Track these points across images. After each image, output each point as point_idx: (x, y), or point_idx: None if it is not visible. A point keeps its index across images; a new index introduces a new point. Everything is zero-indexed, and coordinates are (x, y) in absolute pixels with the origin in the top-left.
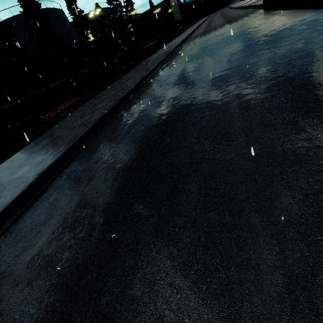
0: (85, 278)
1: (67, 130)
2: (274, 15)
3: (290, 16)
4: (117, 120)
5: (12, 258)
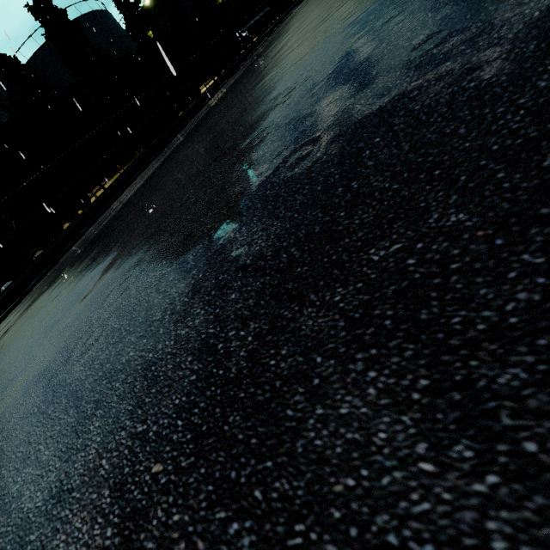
0: None
1: None
2: None
3: None
4: (153, 162)
5: None
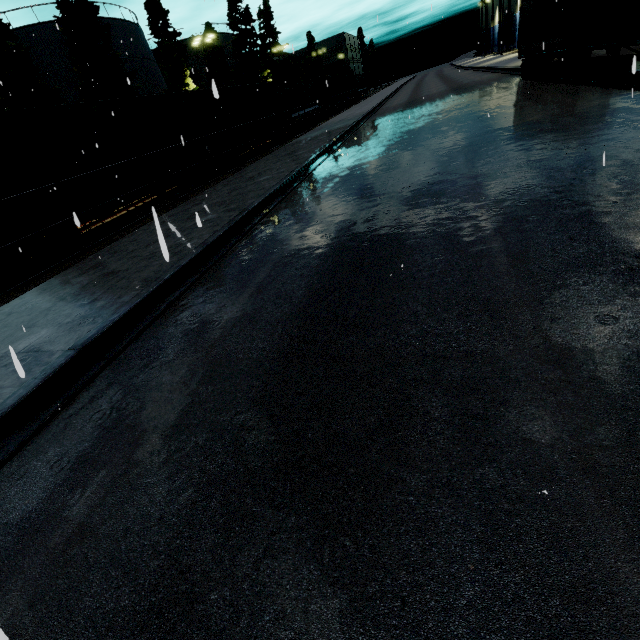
0: (204, 601)
1: (136, 261)
2: (544, 91)
3: (576, 96)
4: (245, 251)
5: (17, 538)
